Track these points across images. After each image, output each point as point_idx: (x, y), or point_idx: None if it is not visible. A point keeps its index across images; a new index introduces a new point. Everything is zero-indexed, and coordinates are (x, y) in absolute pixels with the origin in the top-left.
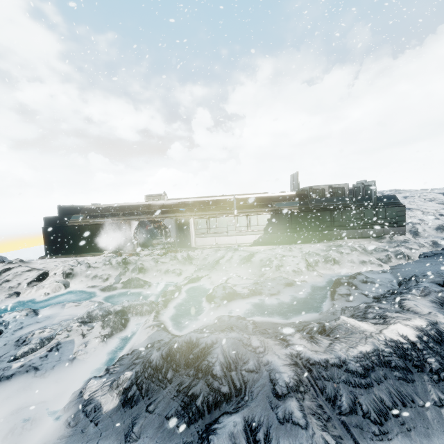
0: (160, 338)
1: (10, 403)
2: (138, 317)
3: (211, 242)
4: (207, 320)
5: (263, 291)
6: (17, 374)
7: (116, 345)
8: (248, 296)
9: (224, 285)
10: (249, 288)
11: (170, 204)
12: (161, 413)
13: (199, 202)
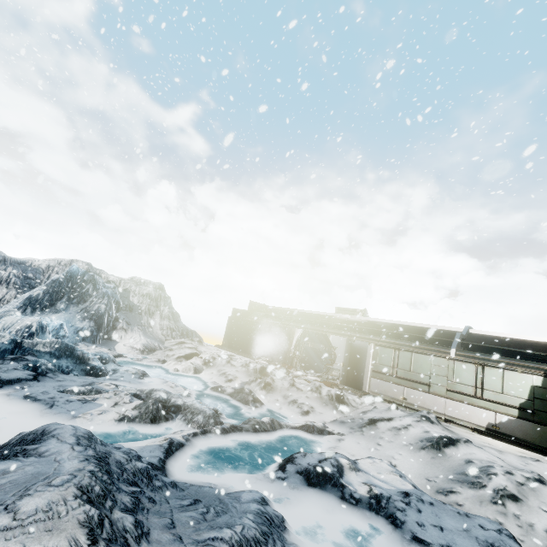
0: (145, 454)
1: (0, 417)
2: (183, 423)
3: (394, 393)
4: (238, 485)
5: (403, 516)
6: (41, 402)
7: (123, 435)
8: (355, 502)
9: (333, 455)
10: (371, 489)
11: (355, 320)
12: None
13: (398, 326)
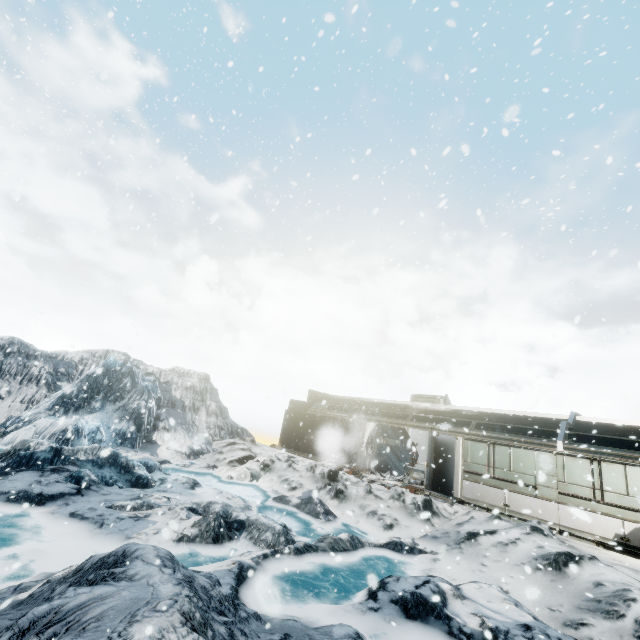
0: None
1: (48, 540)
2: (249, 543)
3: (494, 498)
4: (324, 618)
5: None
6: (89, 520)
7: (184, 559)
8: (466, 638)
9: (431, 579)
10: (484, 621)
11: (436, 409)
12: None
13: (489, 414)
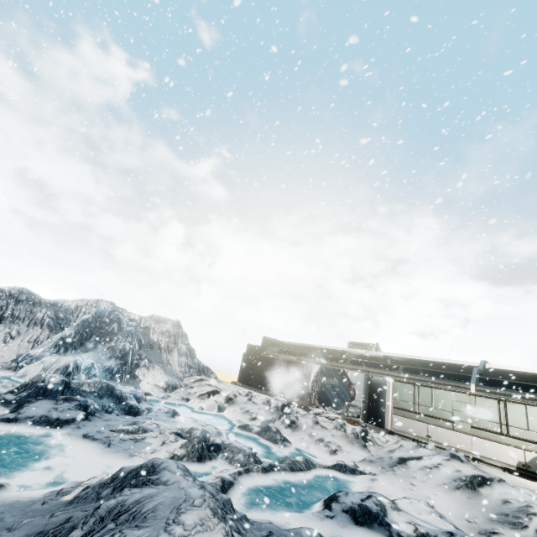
0: None
1: (69, 456)
2: (225, 462)
3: (418, 430)
4: (291, 523)
5: None
6: (99, 441)
7: None
8: None
9: (373, 494)
10: (417, 528)
11: (370, 355)
12: (48, 524)
13: (413, 360)
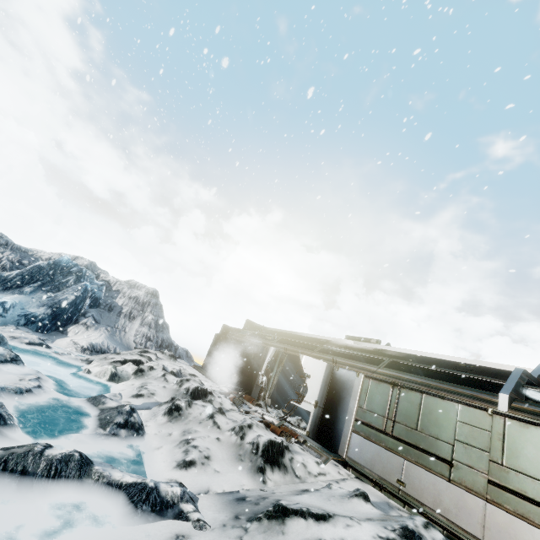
0: None
1: None
2: None
3: (386, 468)
4: None
5: None
6: None
7: None
8: None
9: None
10: None
11: (357, 347)
12: None
13: (417, 357)
